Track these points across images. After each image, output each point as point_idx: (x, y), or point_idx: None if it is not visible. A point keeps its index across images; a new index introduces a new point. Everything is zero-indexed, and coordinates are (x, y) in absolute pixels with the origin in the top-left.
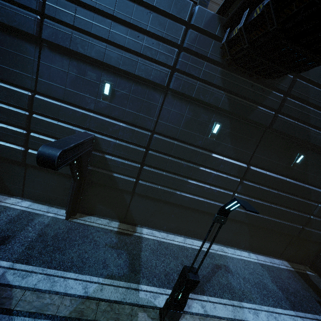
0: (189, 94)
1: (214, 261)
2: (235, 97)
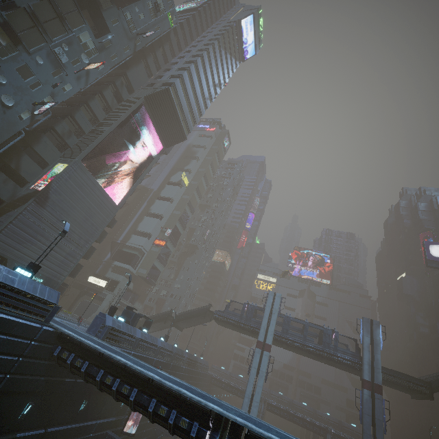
0: (15, 389)
1: None
2: (52, 378)
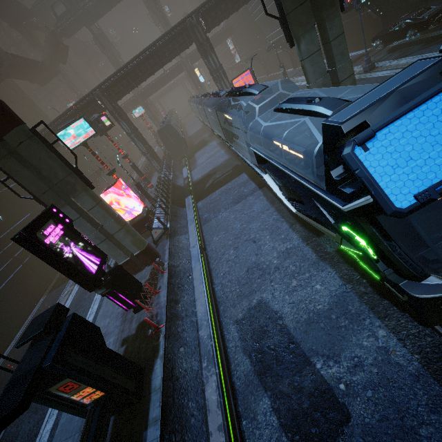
0: None
1: None
2: None
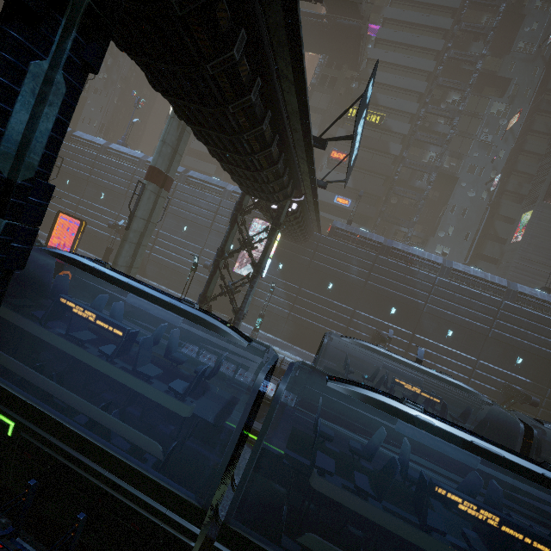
0: None
1: None
2: None
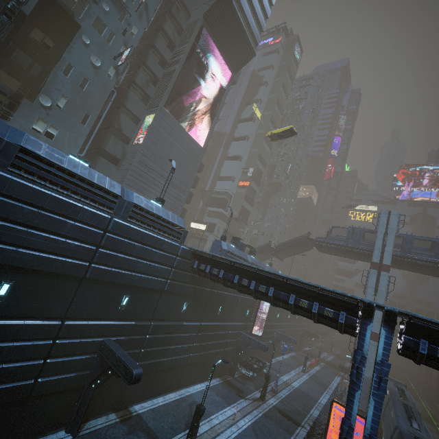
0: (175, 291)
1: (188, 401)
2: (196, 286)
